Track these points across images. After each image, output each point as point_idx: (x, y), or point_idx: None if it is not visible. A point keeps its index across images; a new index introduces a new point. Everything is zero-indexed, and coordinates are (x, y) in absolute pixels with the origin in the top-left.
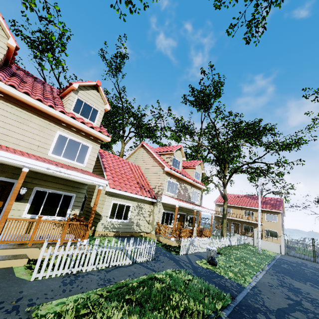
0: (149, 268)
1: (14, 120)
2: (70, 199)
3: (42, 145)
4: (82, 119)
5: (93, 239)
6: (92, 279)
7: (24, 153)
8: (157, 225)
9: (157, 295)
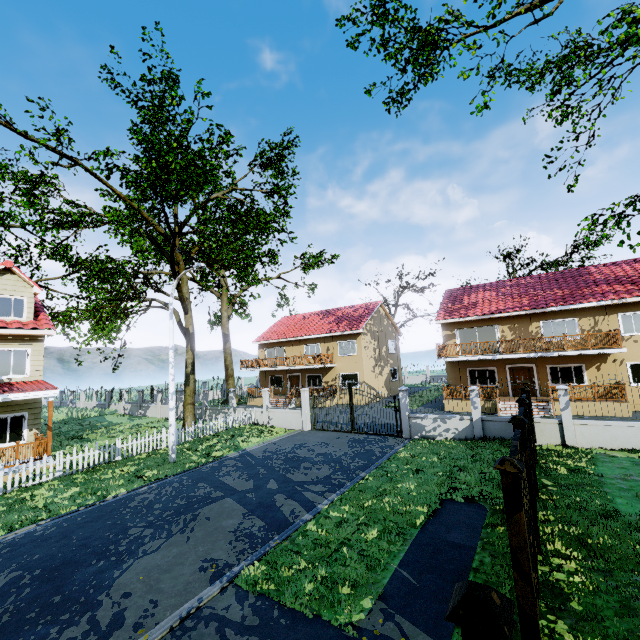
0: None
1: None
2: None
3: None
4: None
5: None
6: None
7: None
8: None
9: None
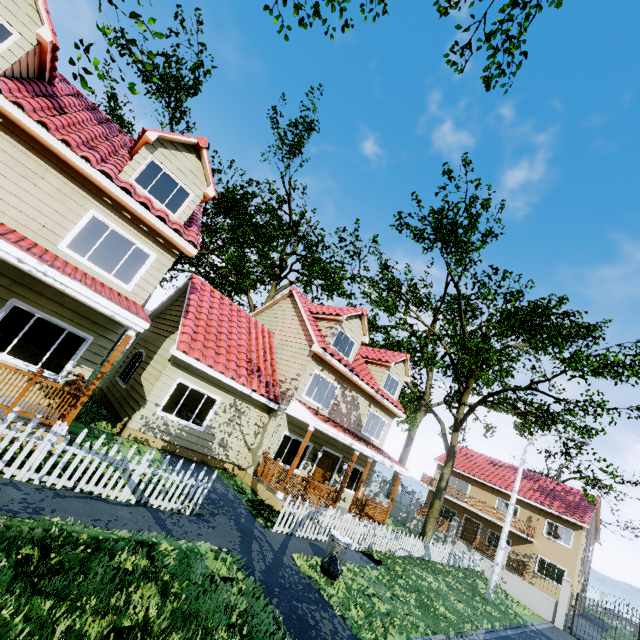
0: (164, 525)
1: (10, 167)
2: (79, 343)
3: (52, 226)
4: (147, 200)
5: (109, 439)
6: (4, 495)
7: (3, 227)
8: (263, 458)
9: (100, 573)
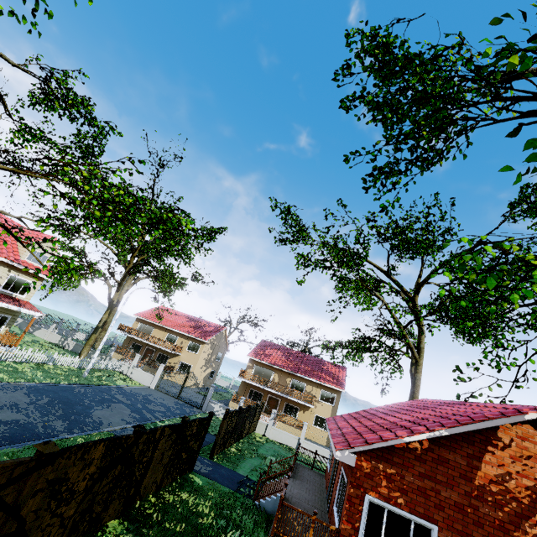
0: None
1: None
2: None
3: None
4: None
5: None
6: None
7: None
8: None
9: None
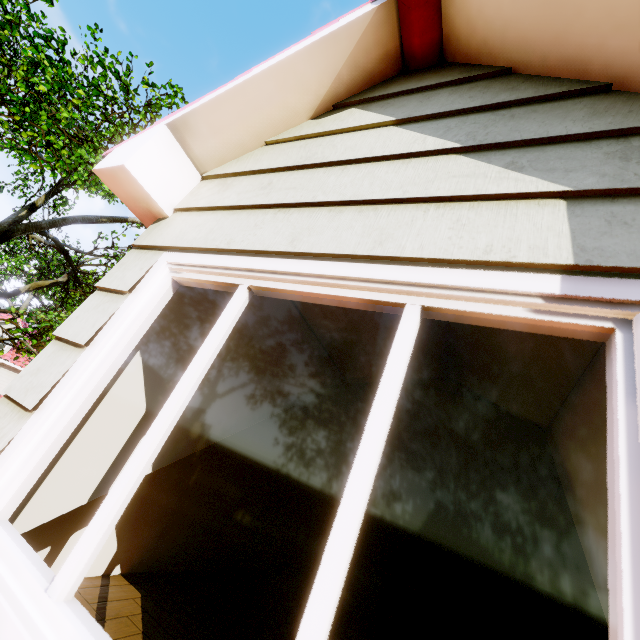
0: None
1: (7, 378)
2: None
3: None
4: None
5: None
6: None
7: None
8: None
9: None
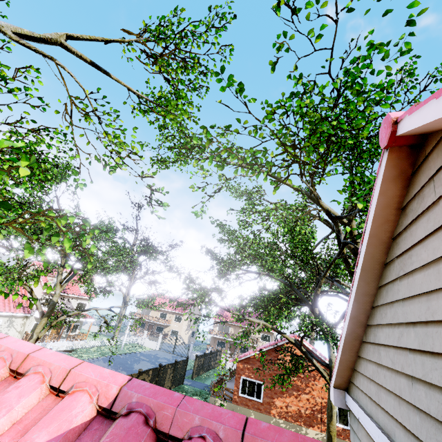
0: None
1: None
2: None
3: None
4: None
5: None
6: None
7: None
8: (25, 334)
9: None
